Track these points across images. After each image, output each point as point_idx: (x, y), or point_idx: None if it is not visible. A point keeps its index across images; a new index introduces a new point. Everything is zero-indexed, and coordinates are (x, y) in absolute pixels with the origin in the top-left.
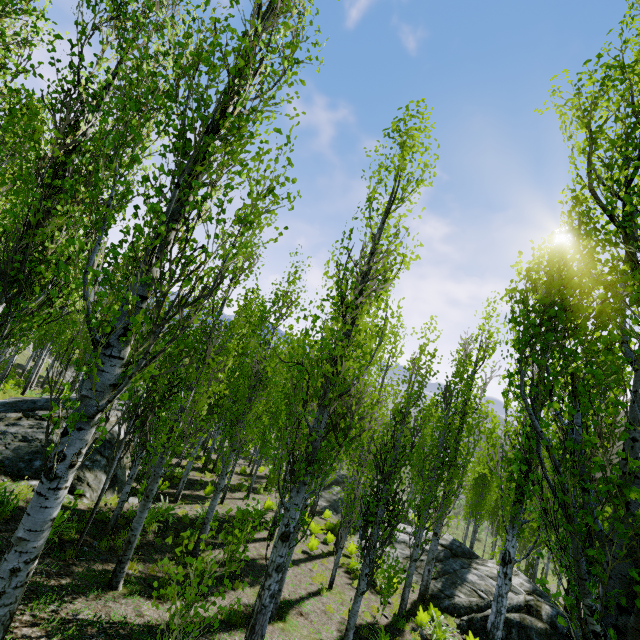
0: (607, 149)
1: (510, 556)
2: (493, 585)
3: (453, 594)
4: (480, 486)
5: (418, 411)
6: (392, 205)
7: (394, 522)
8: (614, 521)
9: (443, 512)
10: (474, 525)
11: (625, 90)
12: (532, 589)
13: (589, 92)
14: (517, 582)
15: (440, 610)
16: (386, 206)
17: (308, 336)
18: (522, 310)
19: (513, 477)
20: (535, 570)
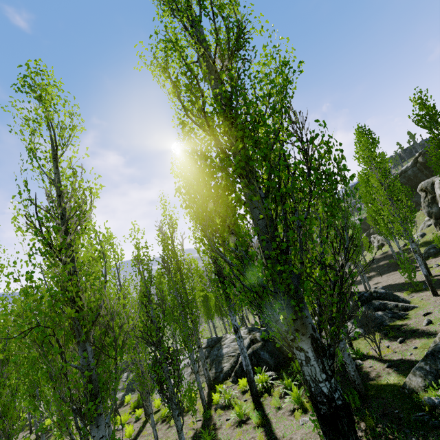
0: (186, 91)
1: (237, 326)
2: (235, 345)
3: (222, 368)
4: (205, 301)
5: (156, 288)
6: (57, 151)
7: (177, 367)
8: (273, 283)
9: (197, 331)
10: (212, 323)
11: (179, 56)
12: (248, 330)
13: (161, 57)
14: (242, 333)
15: (221, 383)
16: (52, 153)
17: (30, 296)
18: (192, 199)
19: (219, 287)
20: (244, 320)
